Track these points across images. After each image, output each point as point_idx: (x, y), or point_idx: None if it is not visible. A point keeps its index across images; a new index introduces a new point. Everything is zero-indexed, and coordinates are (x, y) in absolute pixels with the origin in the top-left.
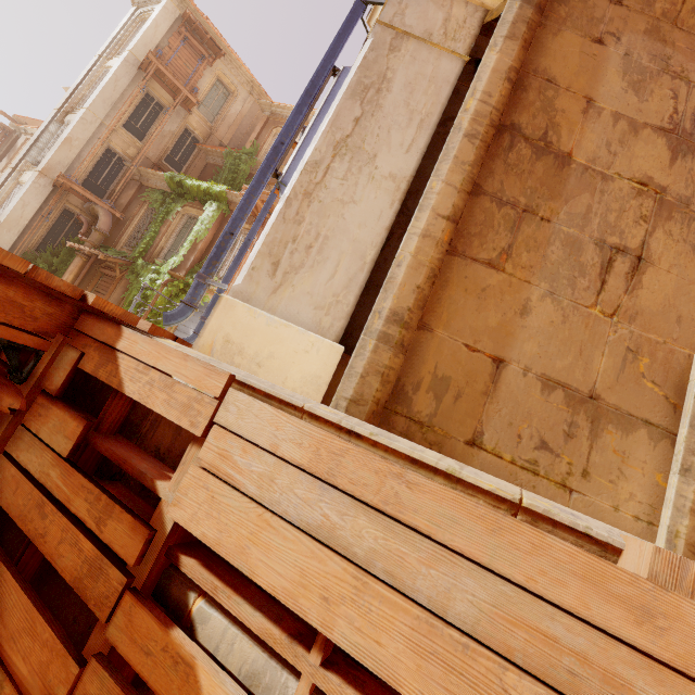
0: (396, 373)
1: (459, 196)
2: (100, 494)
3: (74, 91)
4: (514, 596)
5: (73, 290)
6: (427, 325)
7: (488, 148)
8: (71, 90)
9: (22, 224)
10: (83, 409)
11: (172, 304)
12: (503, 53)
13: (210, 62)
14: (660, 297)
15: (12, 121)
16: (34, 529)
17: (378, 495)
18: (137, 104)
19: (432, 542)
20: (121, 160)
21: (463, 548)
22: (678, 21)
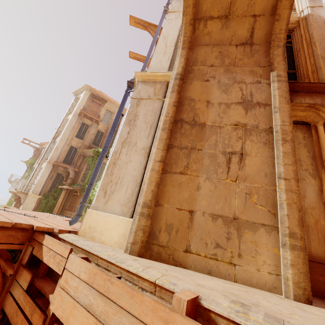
0: (149, 227)
1: (163, 151)
2: (33, 303)
3: (58, 130)
4: (135, 322)
5: (29, 226)
6: (160, 203)
7: (171, 131)
8: (56, 130)
9: (42, 183)
10: (37, 268)
11: None
12: (171, 98)
13: (103, 105)
14: (255, 167)
15: (39, 145)
16: (14, 322)
17: (104, 289)
18: (79, 128)
19: (116, 305)
20: (76, 149)
21: (123, 306)
22: (235, 64)
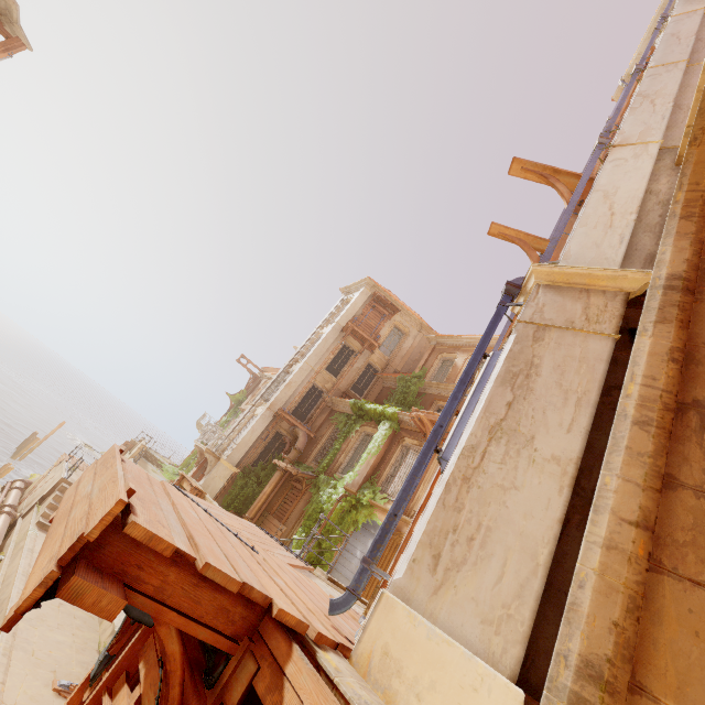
0: None
1: (645, 494)
2: None
3: (299, 351)
4: None
5: (264, 599)
6: (644, 686)
7: (669, 434)
8: (297, 351)
9: (248, 445)
10: None
11: (343, 520)
12: (657, 337)
13: (389, 317)
14: None
15: (260, 371)
16: None
17: None
18: (337, 353)
19: None
20: (320, 392)
21: None
22: None
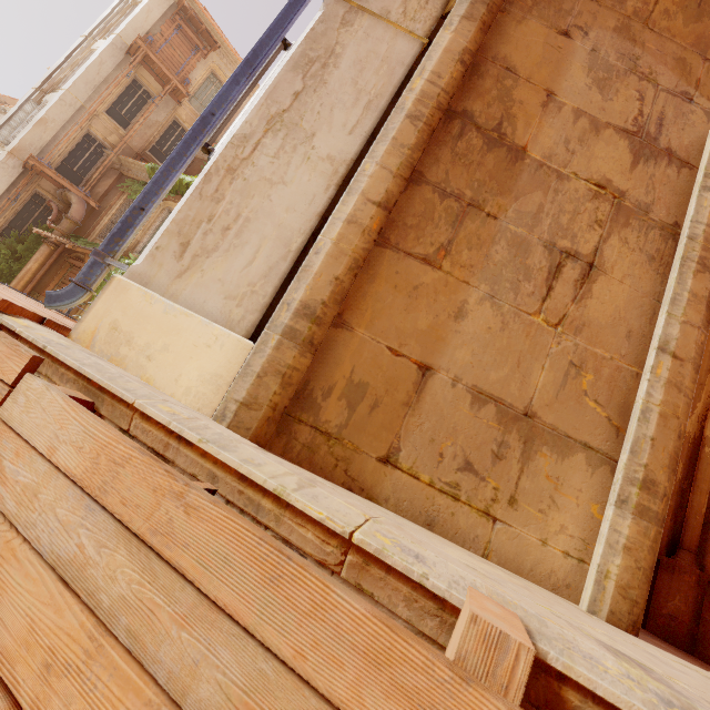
0: (302, 374)
1: (395, 181)
2: None
3: (55, 71)
4: (273, 679)
5: None
6: (347, 323)
7: (432, 132)
8: (52, 70)
9: None
10: None
11: None
12: (458, 33)
13: (204, 54)
14: (611, 308)
15: None
16: None
17: (148, 522)
18: (123, 90)
19: (194, 591)
20: (101, 147)
21: (228, 603)
22: (649, 21)
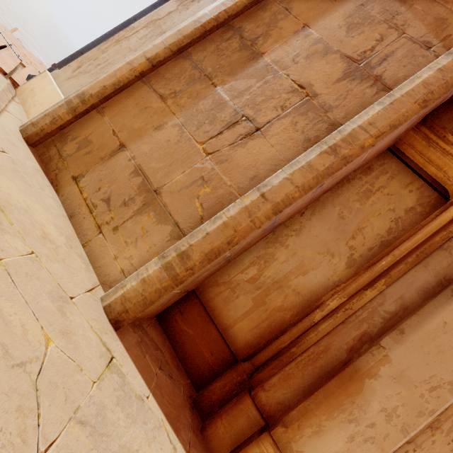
0: (63, 122)
1: (164, 50)
2: None
3: None
4: None
5: None
6: (104, 112)
7: (204, 31)
8: None
9: None
10: None
11: None
12: None
13: None
14: (252, 158)
15: None
16: None
17: None
18: None
19: None
20: None
21: None
22: None
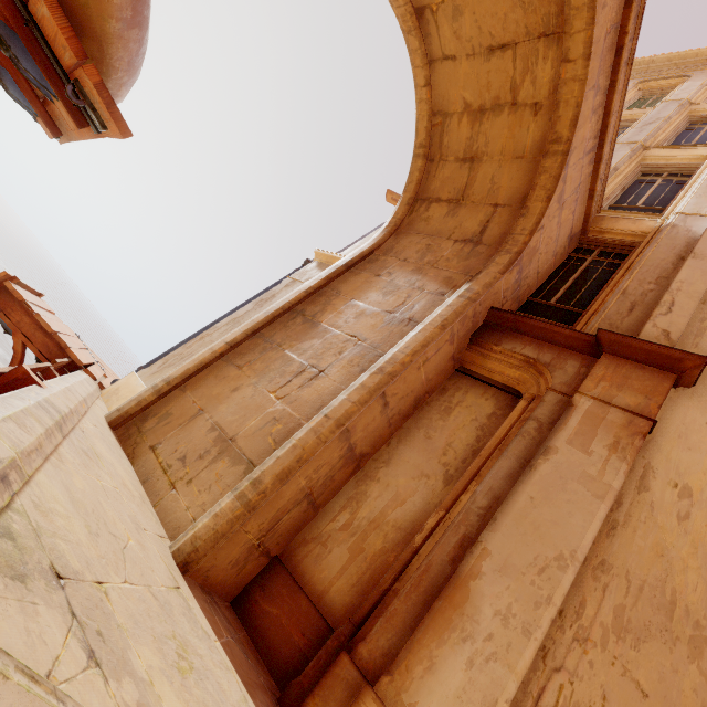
0: (147, 403)
1: (241, 335)
2: None
3: None
4: None
5: (66, 345)
6: (186, 389)
7: (273, 317)
8: None
9: None
10: None
11: None
12: (311, 282)
13: None
14: (318, 393)
15: None
16: None
17: None
18: None
19: None
20: None
21: None
22: (436, 264)
